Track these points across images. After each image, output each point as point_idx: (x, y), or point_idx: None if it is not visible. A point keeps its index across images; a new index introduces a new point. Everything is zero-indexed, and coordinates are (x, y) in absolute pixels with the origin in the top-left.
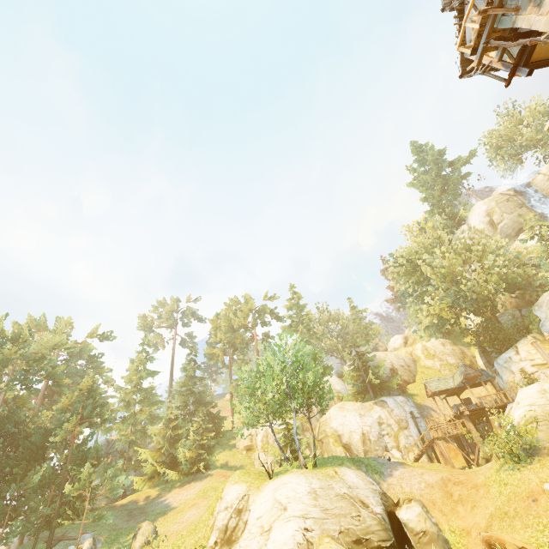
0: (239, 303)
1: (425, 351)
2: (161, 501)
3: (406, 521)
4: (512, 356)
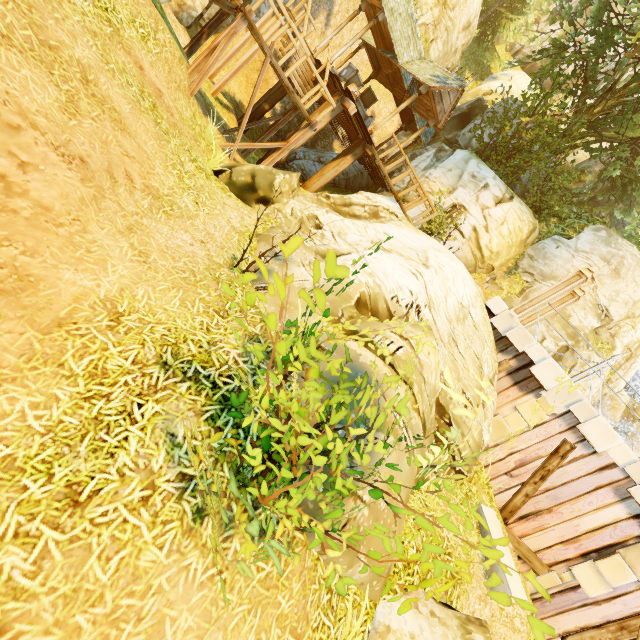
0: None
1: None
2: None
3: None
4: (491, 192)
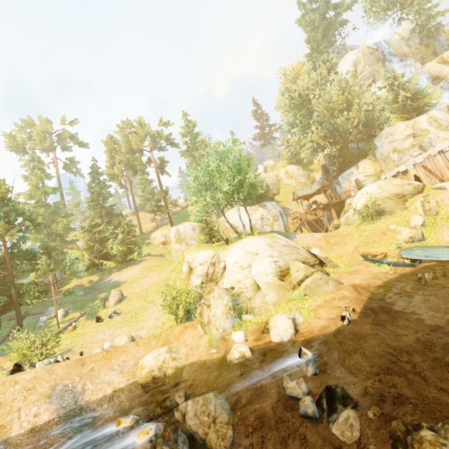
0: (133, 126)
1: (286, 174)
2: (107, 281)
3: (316, 254)
4: (353, 171)
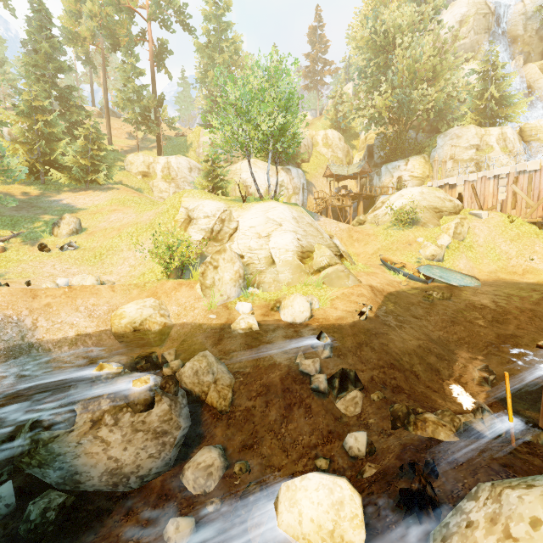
0: None
1: (325, 139)
2: (54, 200)
3: (338, 245)
4: (401, 166)
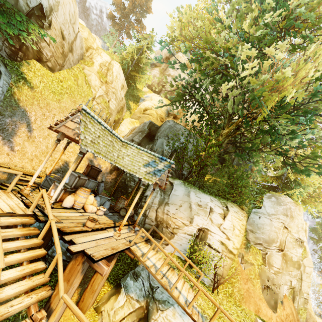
0: None
1: (105, 68)
2: None
3: None
4: (216, 212)
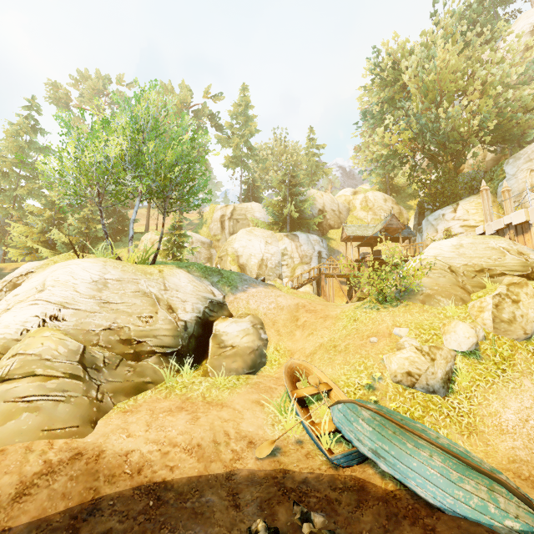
0: (173, 92)
1: (364, 202)
2: None
3: (221, 332)
4: (447, 213)
